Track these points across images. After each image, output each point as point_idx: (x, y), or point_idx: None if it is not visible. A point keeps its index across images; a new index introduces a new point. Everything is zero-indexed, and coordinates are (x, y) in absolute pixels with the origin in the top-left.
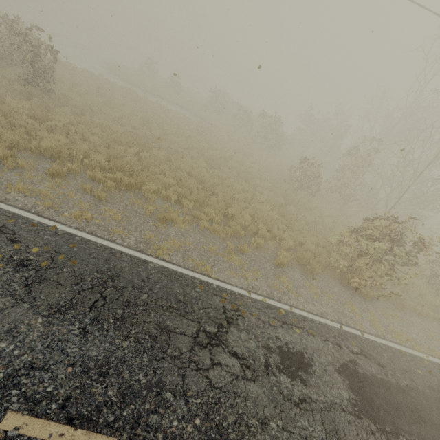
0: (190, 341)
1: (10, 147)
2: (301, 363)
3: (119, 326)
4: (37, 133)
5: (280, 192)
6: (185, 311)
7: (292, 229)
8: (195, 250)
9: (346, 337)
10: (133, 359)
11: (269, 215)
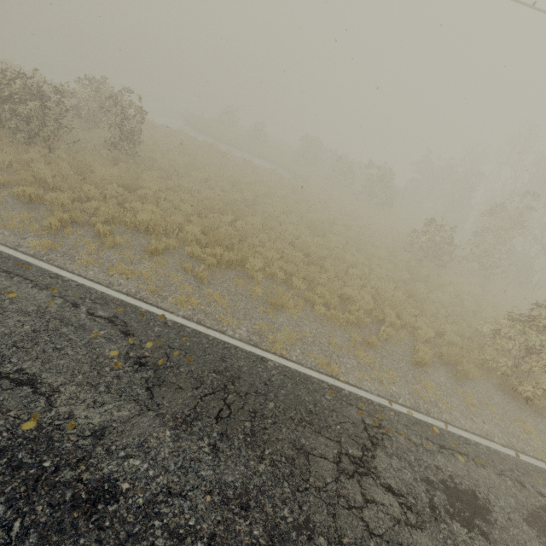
0: (333, 467)
1: (105, 221)
2: (475, 506)
3: (250, 444)
4: (131, 205)
5: (402, 265)
6: (319, 426)
7: (425, 313)
8: (314, 343)
9: (527, 470)
10: (274, 489)
11: (396, 296)
